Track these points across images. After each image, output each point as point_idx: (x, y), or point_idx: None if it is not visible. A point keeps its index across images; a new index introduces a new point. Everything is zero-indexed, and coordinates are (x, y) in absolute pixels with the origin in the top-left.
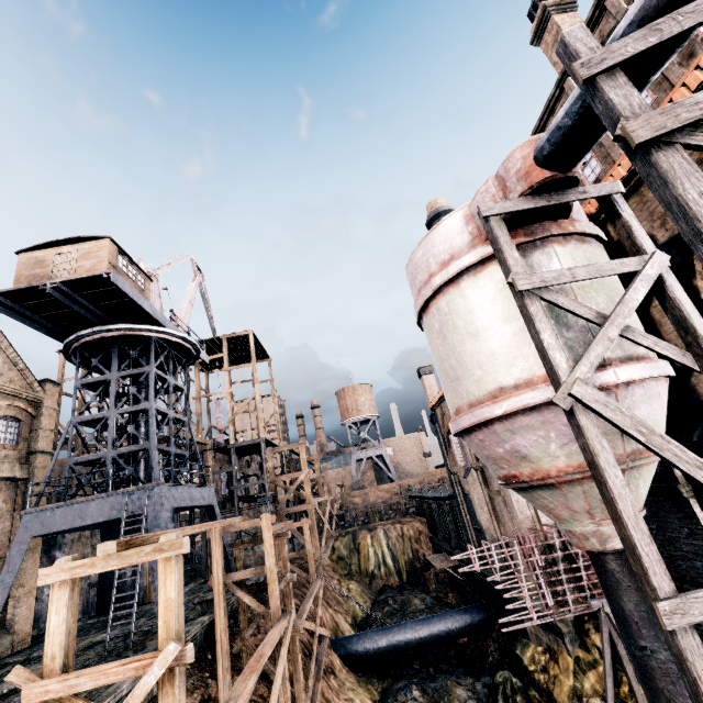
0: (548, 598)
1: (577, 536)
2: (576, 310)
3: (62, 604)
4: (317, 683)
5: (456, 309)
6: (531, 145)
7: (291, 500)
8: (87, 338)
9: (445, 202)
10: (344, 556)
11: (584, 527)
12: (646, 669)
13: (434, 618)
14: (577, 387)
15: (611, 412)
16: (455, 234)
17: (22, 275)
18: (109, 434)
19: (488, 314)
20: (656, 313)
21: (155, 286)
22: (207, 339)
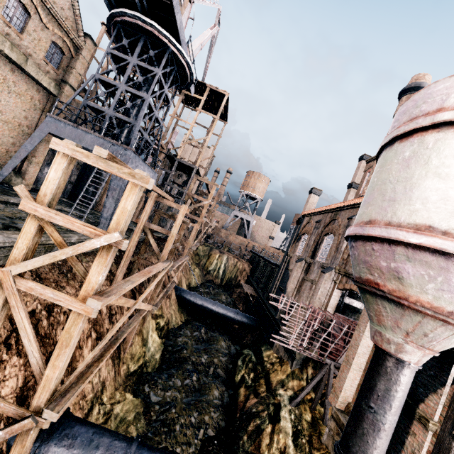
0: (305, 342)
1: (382, 338)
2: None
3: (60, 168)
4: (163, 299)
5: (442, 148)
6: None
7: (190, 211)
8: (127, 18)
9: (430, 81)
10: (200, 255)
11: (394, 337)
12: (363, 415)
13: (230, 309)
14: None
15: None
16: None
17: None
18: (114, 99)
19: None
20: None
21: (187, 10)
22: (197, 80)
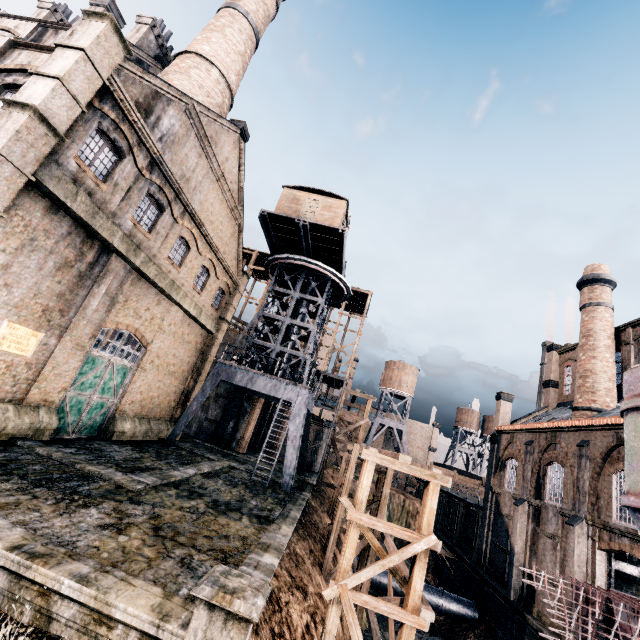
0: None
1: None
2: None
3: (370, 475)
4: None
5: None
6: None
7: None
8: (292, 261)
9: (608, 271)
10: None
11: None
12: None
13: (430, 588)
14: None
15: None
16: None
17: (282, 204)
18: (280, 334)
19: None
20: None
21: None
22: None
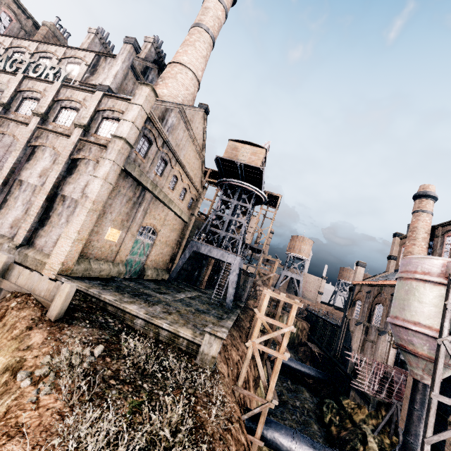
0: (375, 387)
1: (413, 372)
2: None
3: (267, 300)
4: None
5: (418, 289)
6: None
7: None
8: (233, 182)
9: (434, 189)
10: None
11: (418, 372)
12: (411, 412)
13: (304, 365)
14: (445, 341)
15: (450, 352)
16: (435, 266)
17: (228, 151)
18: (225, 225)
19: (429, 300)
20: None
21: None
22: None
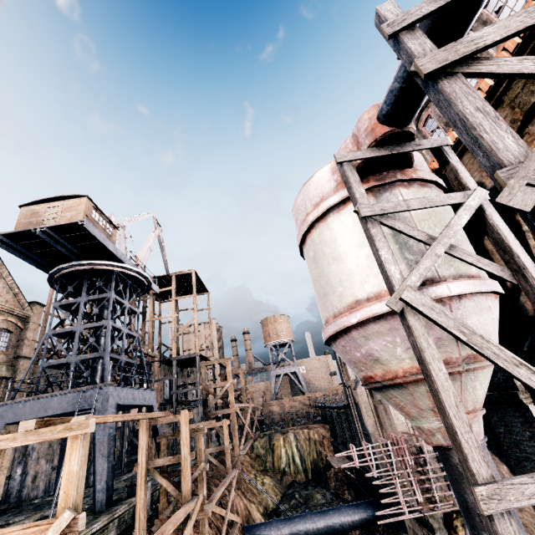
0: (418, 494)
1: (425, 432)
2: (410, 233)
3: None
4: None
5: (324, 239)
6: (375, 109)
7: (220, 405)
8: (65, 270)
9: None
10: (261, 454)
11: (430, 424)
12: None
13: (329, 511)
14: (406, 292)
15: (436, 314)
16: (324, 182)
17: (21, 222)
18: (74, 344)
19: (347, 242)
20: (488, 244)
21: (122, 234)
22: (160, 276)
